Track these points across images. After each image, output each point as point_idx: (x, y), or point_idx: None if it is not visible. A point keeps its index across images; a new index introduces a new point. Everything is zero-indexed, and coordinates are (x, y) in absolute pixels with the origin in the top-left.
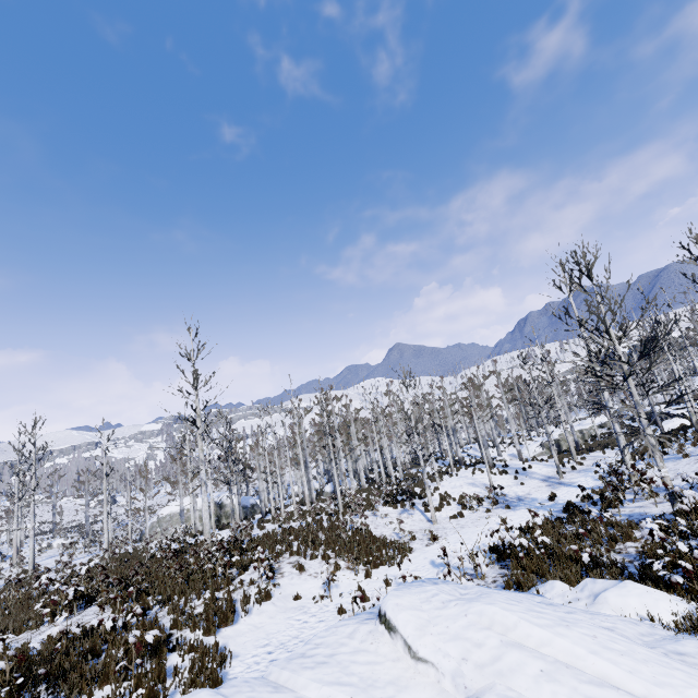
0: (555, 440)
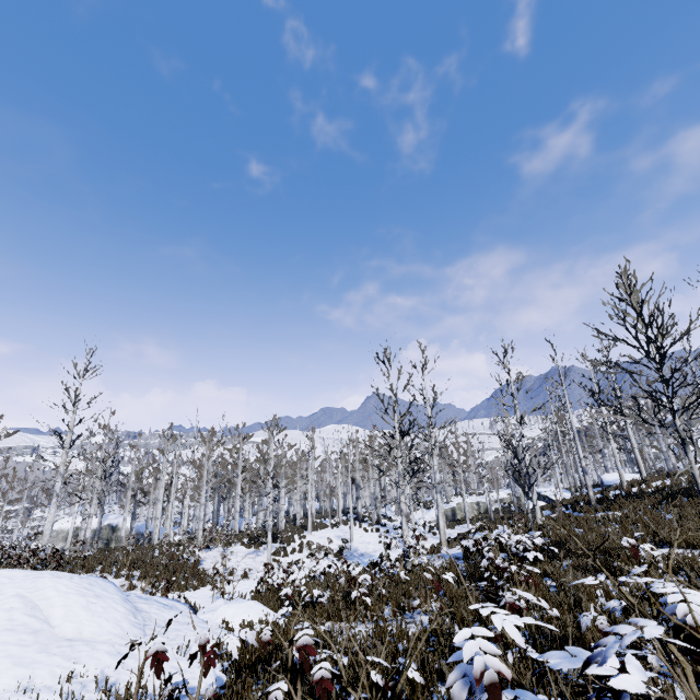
0: (452, 508)
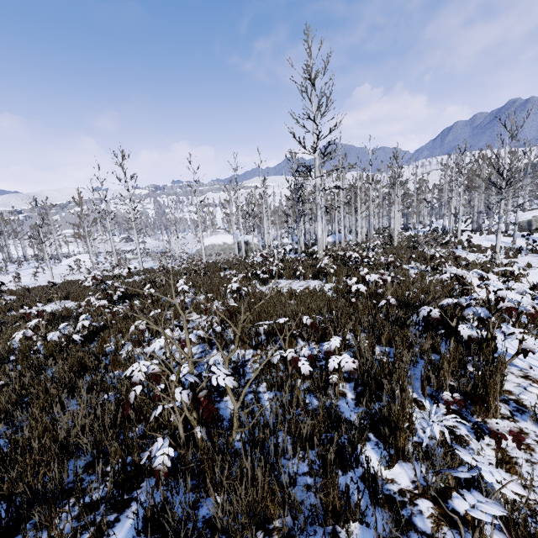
0: (529, 220)
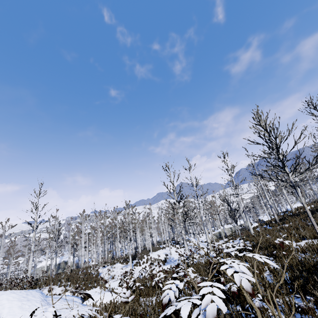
0: (219, 232)
